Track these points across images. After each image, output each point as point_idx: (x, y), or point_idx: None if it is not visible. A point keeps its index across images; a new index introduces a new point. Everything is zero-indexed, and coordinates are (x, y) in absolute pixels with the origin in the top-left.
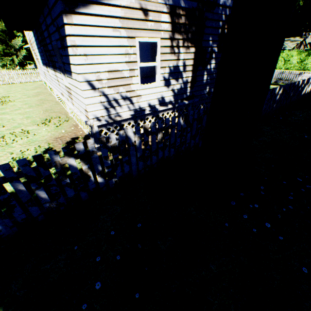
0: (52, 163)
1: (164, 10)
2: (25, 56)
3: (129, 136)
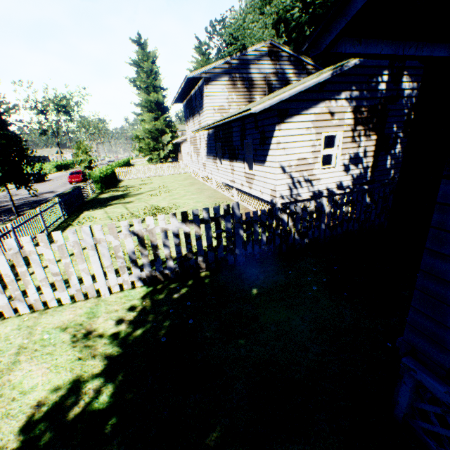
0: (275, 215)
1: (348, 110)
2: (170, 150)
3: (323, 205)
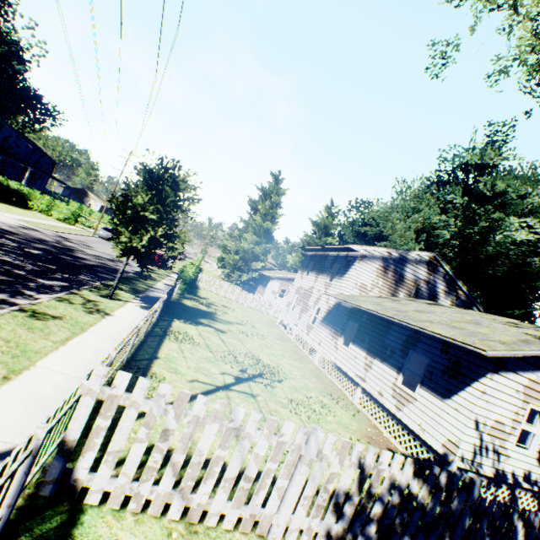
0: (510, 517)
1: None
2: (254, 277)
3: None
